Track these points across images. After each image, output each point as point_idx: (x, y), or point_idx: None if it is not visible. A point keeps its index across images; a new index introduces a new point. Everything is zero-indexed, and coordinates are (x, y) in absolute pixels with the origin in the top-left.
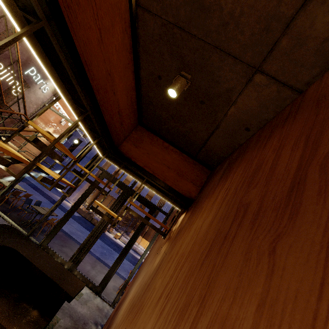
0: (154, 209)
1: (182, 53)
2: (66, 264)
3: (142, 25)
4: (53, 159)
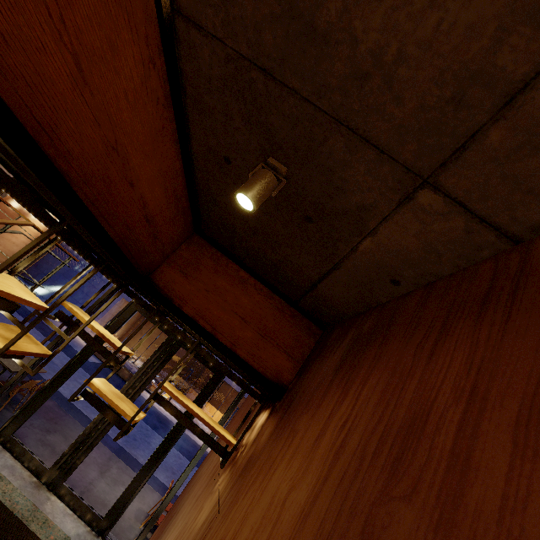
0: (223, 374)
1: (270, 123)
2: (46, 475)
3: (187, 54)
4: None
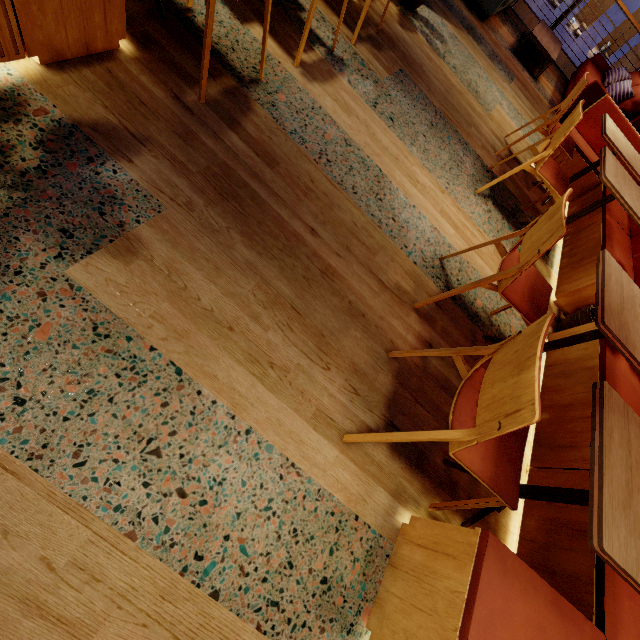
0: None
1: None
2: None
3: None
4: None
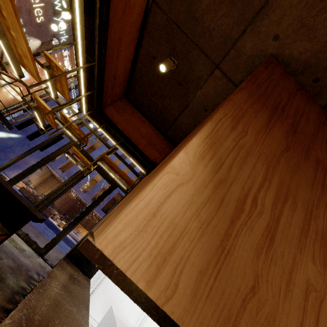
0: (116, 186)
1: (175, 44)
2: None
3: (152, 15)
4: (49, 94)
